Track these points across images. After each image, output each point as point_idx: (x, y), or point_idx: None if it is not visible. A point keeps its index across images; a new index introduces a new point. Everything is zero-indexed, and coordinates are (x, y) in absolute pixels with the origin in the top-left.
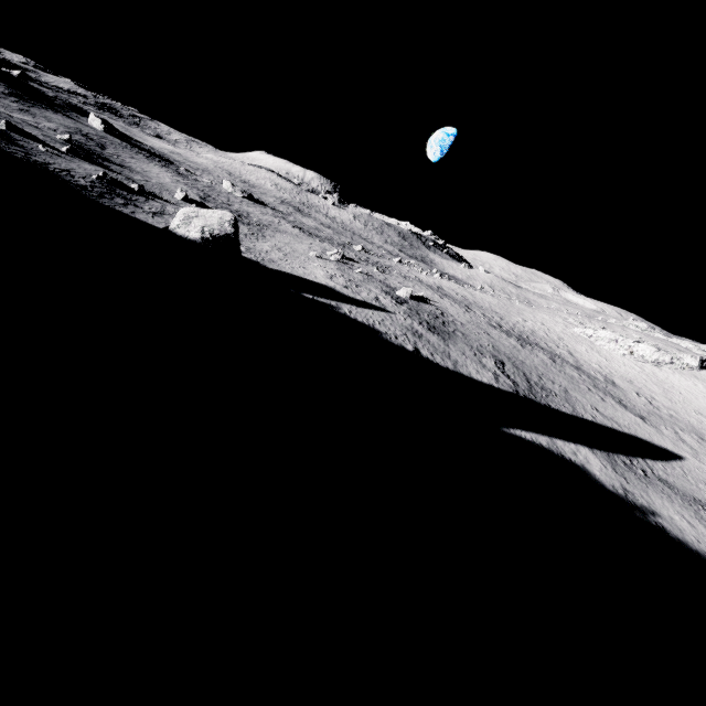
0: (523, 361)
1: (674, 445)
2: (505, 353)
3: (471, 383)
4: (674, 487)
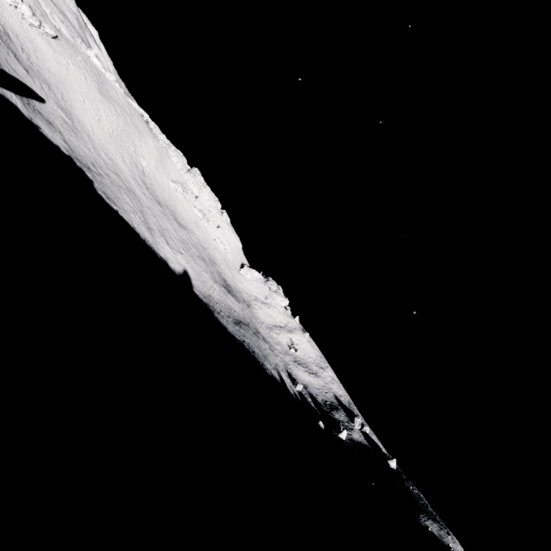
0: None
1: (41, 92)
2: None
3: None
4: (43, 115)
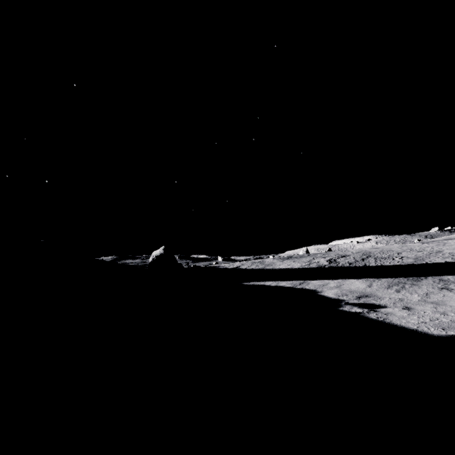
0: (392, 250)
1: None
2: (369, 251)
3: (263, 270)
4: None
